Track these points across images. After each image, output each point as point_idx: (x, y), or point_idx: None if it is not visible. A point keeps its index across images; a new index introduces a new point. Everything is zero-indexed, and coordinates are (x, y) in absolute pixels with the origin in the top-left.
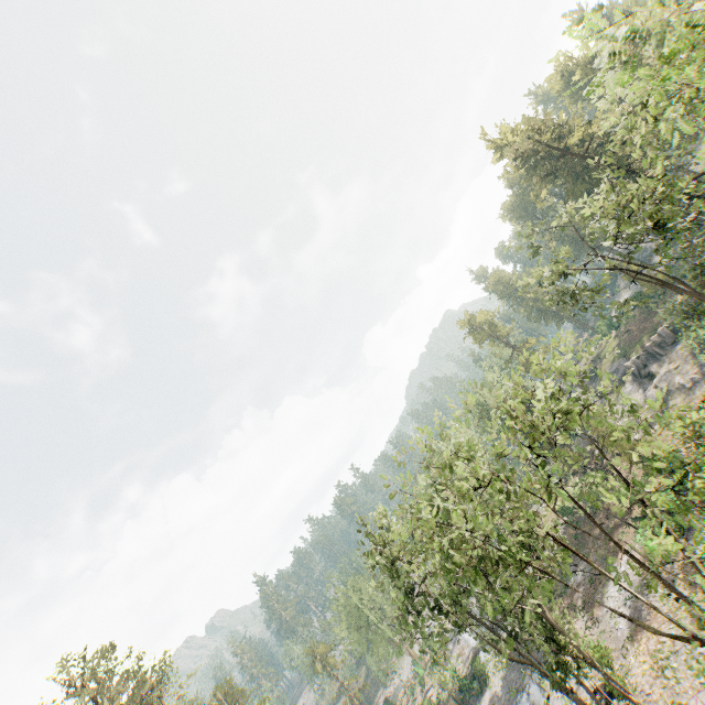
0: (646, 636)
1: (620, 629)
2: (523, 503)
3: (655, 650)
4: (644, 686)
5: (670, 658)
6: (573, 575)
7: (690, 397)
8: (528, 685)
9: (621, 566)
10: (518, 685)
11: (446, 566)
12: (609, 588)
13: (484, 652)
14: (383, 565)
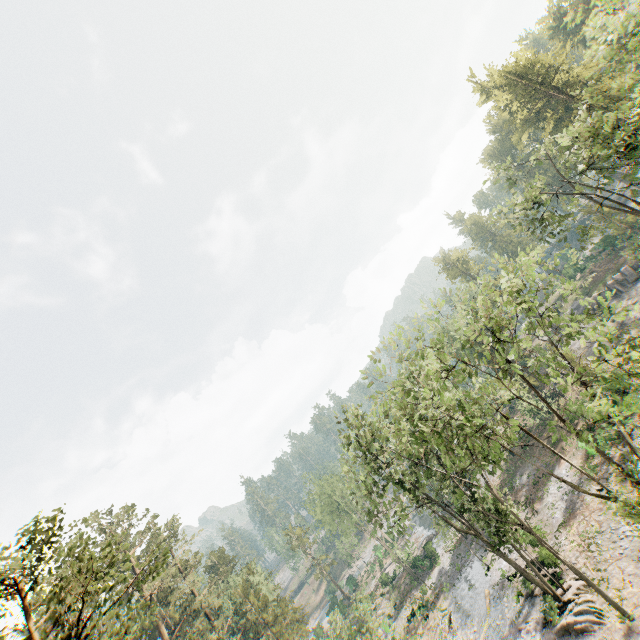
0: (577, 522)
1: (556, 518)
2: (481, 405)
3: (584, 532)
4: (571, 559)
5: (596, 537)
6: (519, 479)
7: None
8: (471, 562)
9: (563, 470)
10: (463, 563)
11: (411, 441)
12: (550, 487)
13: (435, 540)
14: (356, 449)
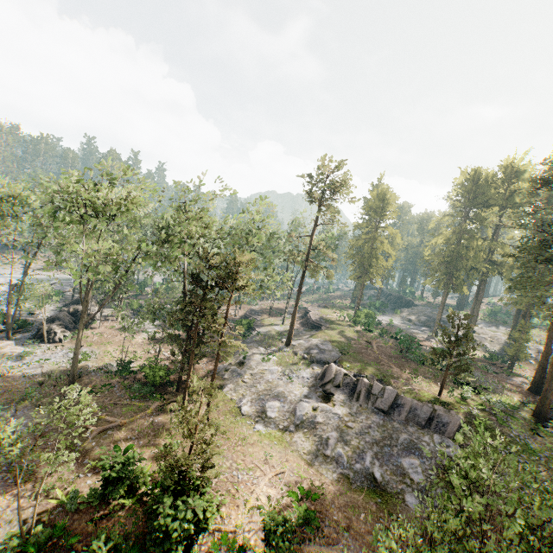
0: None
1: None
2: None
3: None
4: None
5: None
6: None
7: (315, 461)
8: None
9: None
10: None
11: None
12: None
13: None
14: None
